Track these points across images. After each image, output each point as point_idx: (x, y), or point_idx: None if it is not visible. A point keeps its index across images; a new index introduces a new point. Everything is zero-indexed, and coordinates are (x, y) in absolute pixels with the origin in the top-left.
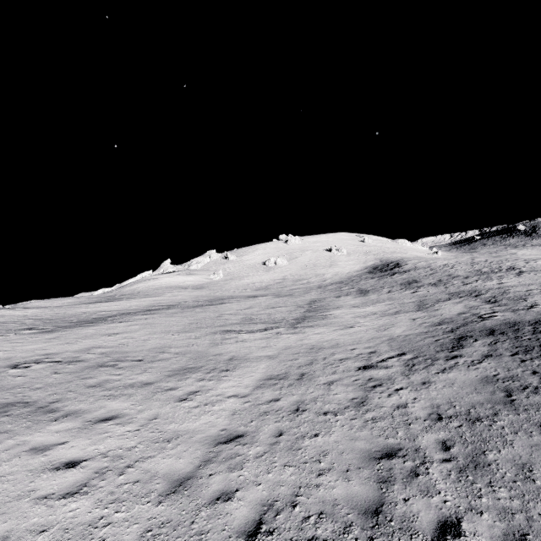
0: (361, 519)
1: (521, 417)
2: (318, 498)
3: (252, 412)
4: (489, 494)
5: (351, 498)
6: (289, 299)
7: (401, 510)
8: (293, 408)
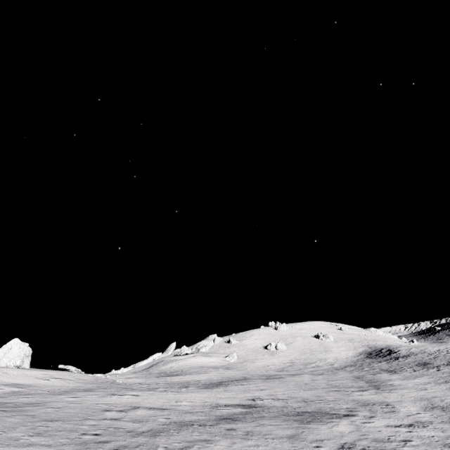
0: None
1: None
2: None
3: (444, 417)
4: None
5: None
6: (331, 376)
7: None
8: None
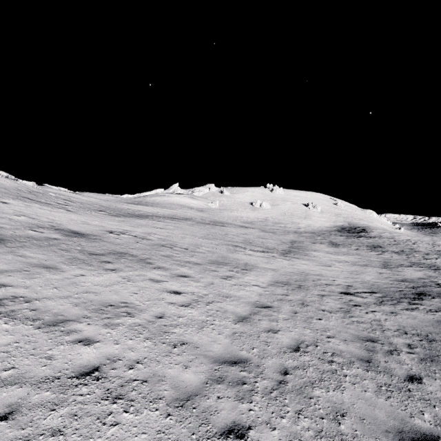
0: (359, 361)
1: None
2: (330, 346)
3: (272, 297)
4: (440, 373)
5: (351, 352)
6: (274, 235)
7: (383, 364)
8: (300, 302)
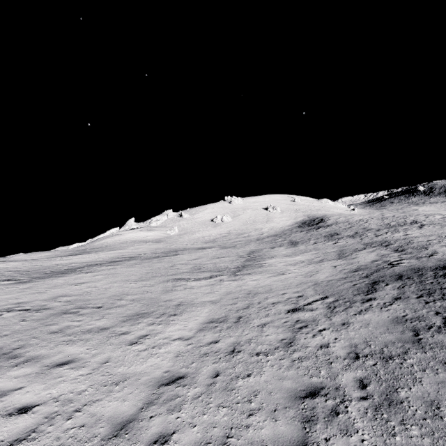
0: None
1: (428, 355)
2: (247, 439)
3: (193, 353)
4: (402, 432)
5: (277, 438)
6: (232, 250)
7: None
8: (230, 349)
